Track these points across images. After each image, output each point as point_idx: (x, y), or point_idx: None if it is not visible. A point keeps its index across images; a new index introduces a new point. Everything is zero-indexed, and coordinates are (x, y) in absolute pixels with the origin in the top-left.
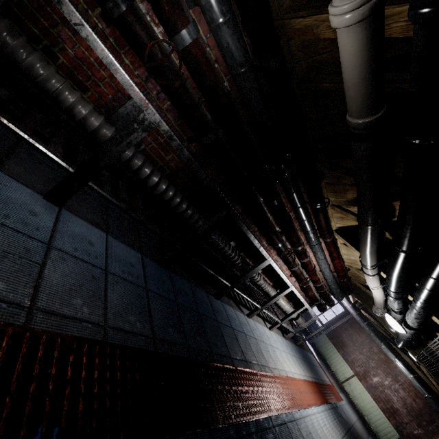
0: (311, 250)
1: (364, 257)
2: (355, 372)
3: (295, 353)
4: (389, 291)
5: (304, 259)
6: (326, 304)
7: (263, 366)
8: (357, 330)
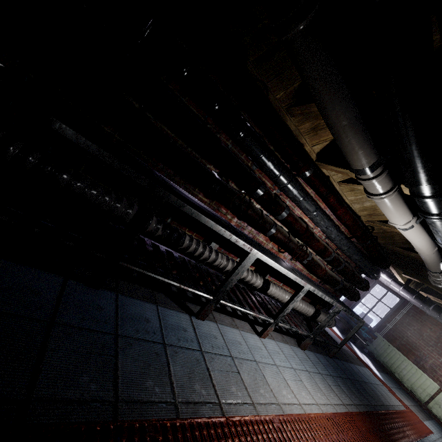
0: (294, 203)
1: (348, 150)
2: (441, 384)
3: (324, 369)
4: (421, 198)
5: (280, 213)
6: (355, 286)
7: (194, 405)
8: (426, 322)
